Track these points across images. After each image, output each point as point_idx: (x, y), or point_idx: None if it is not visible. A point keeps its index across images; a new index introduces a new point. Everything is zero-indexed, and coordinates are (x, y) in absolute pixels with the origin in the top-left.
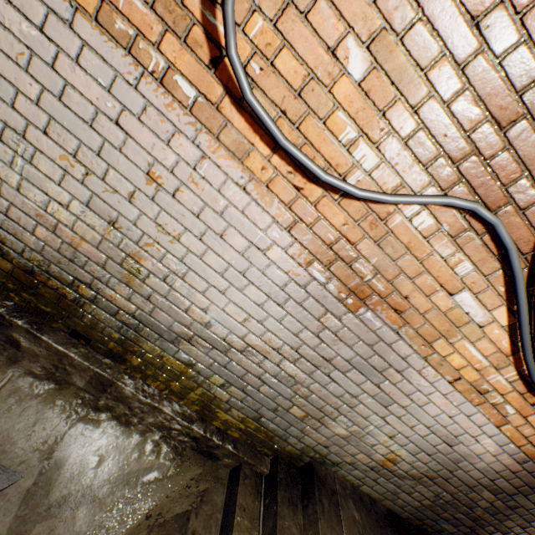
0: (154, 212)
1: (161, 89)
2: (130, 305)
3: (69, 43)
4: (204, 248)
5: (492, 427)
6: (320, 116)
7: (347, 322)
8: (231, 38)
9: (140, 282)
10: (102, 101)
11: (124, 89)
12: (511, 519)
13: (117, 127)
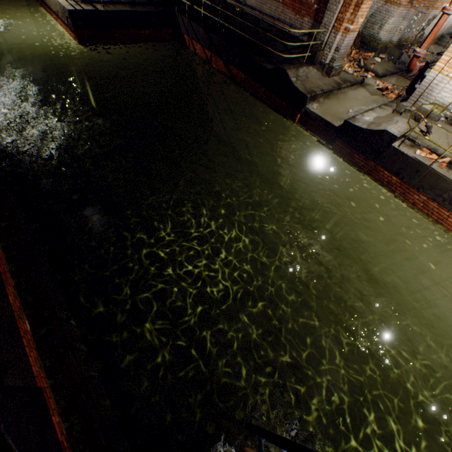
0: None
1: None
2: None
3: None
4: None
5: None
6: None
7: None
8: None
9: None
10: None
11: None
12: None
13: None
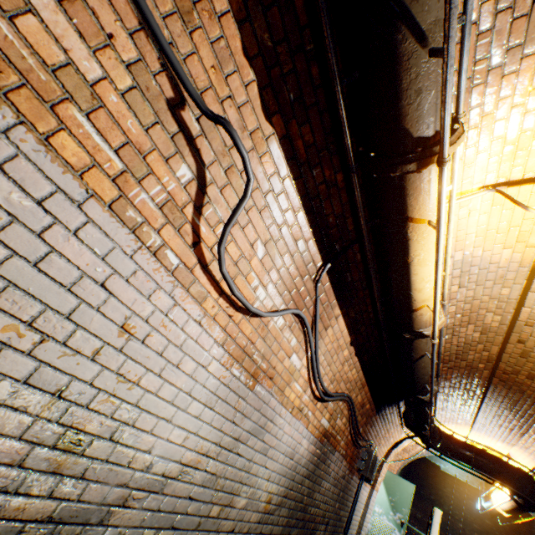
0: (118, 363)
1: (153, 258)
2: (49, 503)
3: (72, 217)
4: (161, 382)
5: (306, 430)
6: (244, 274)
7: (249, 399)
8: (225, 241)
9: (77, 457)
10: (92, 266)
11: (120, 257)
12: (315, 491)
13: (101, 288)
